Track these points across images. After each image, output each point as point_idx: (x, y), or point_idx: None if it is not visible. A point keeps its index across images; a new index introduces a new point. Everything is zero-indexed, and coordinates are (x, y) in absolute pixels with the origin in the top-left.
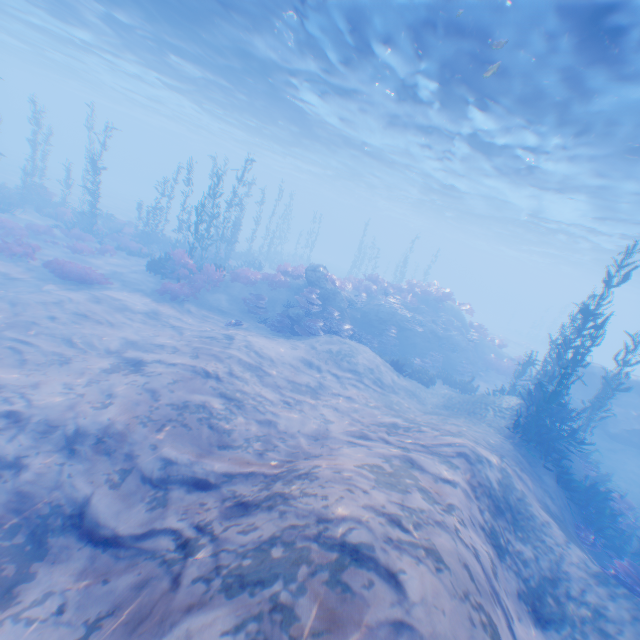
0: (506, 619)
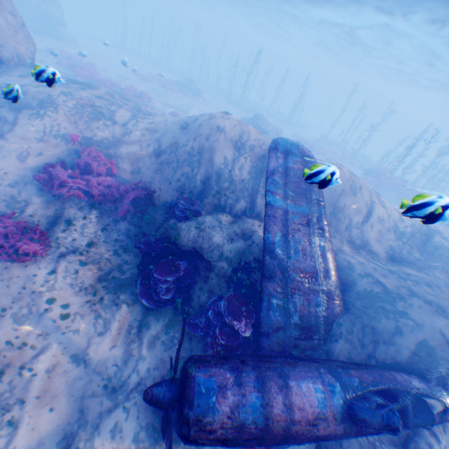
0: (366, 217)
